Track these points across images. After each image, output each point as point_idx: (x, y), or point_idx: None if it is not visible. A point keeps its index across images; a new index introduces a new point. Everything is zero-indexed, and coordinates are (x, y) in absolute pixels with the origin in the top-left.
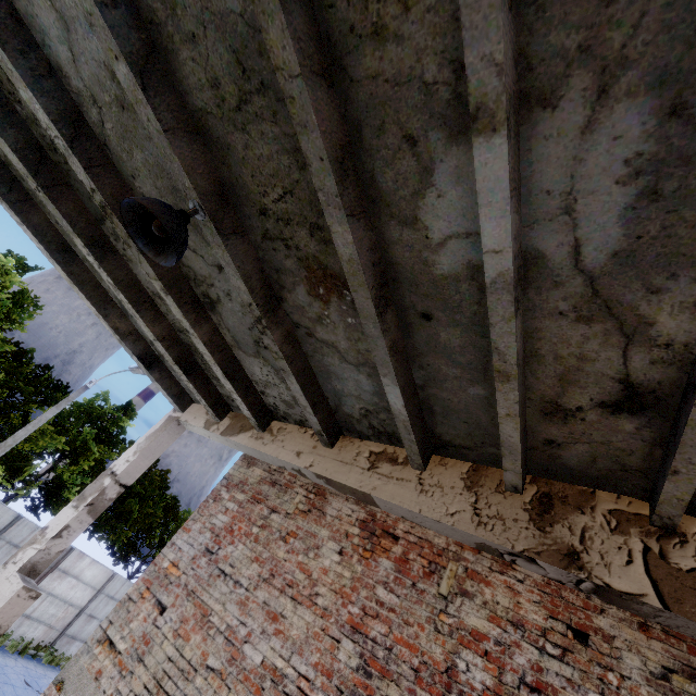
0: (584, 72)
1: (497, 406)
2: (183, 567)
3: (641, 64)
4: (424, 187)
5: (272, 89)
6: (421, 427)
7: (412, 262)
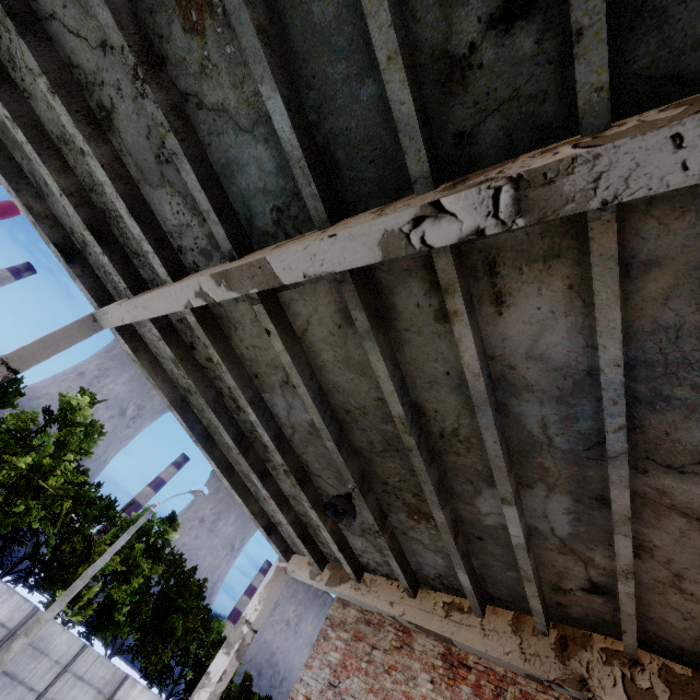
0: (541, 484)
1: (526, 591)
2: (315, 699)
3: (561, 487)
4: (477, 496)
5: (402, 452)
6: (479, 591)
7: (471, 517)
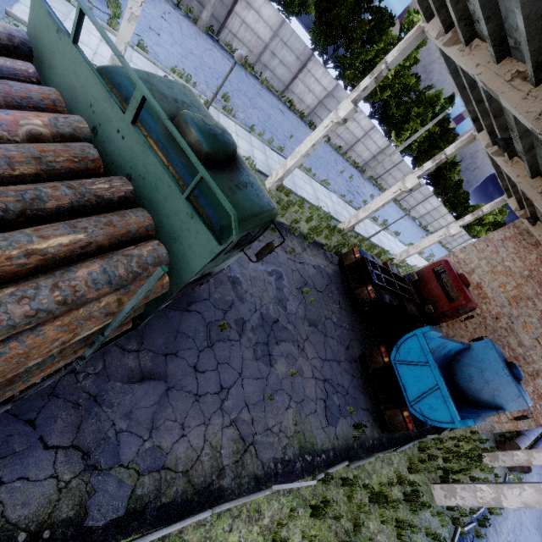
0: None
1: None
2: (494, 240)
3: None
4: None
5: None
6: None
7: None
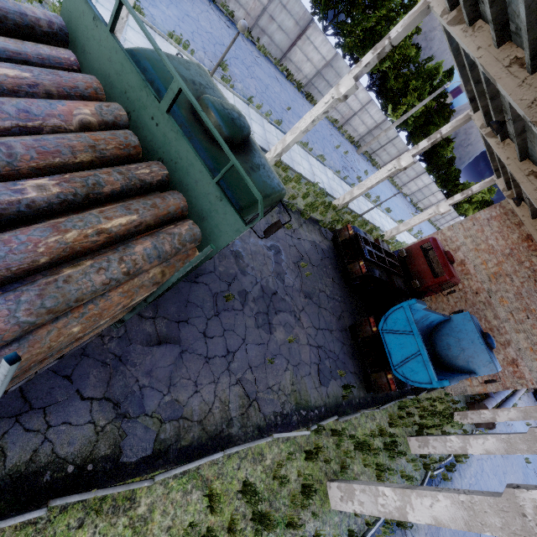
0: None
1: None
2: (480, 219)
3: None
4: None
5: None
6: None
7: None
